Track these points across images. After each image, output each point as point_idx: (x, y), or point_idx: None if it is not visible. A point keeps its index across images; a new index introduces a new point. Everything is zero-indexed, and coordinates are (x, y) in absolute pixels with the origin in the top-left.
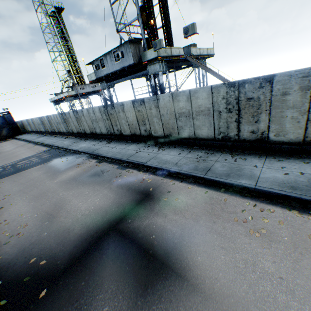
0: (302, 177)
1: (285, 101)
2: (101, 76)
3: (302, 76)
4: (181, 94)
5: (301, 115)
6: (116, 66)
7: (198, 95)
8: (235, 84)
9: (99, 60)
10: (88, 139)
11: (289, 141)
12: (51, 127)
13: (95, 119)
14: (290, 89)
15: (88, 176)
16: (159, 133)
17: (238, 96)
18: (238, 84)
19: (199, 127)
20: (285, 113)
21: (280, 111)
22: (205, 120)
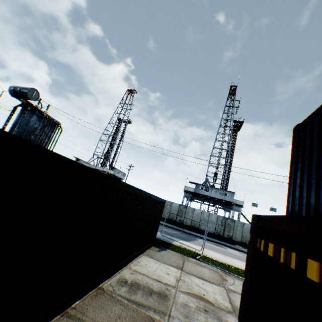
0: None
1: None
2: (200, 193)
3: None
4: None
5: None
6: (218, 196)
7: None
8: None
9: (205, 186)
10: (188, 230)
11: None
12: None
13: (207, 220)
14: None
15: None
16: None
17: None
18: None
19: None
20: None
21: None
22: None
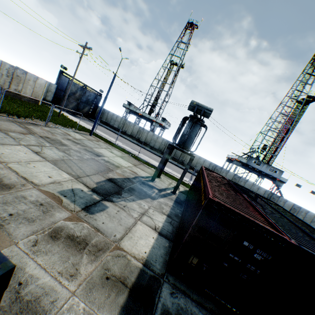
0: None
1: None
2: (251, 165)
3: None
4: None
5: None
6: (267, 171)
7: None
8: None
9: (257, 160)
10: None
11: None
12: (179, 156)
13: (255, 191)
14: None
15: None
16: None
17: None
18: None
19: None
20: None
21: None
22: None
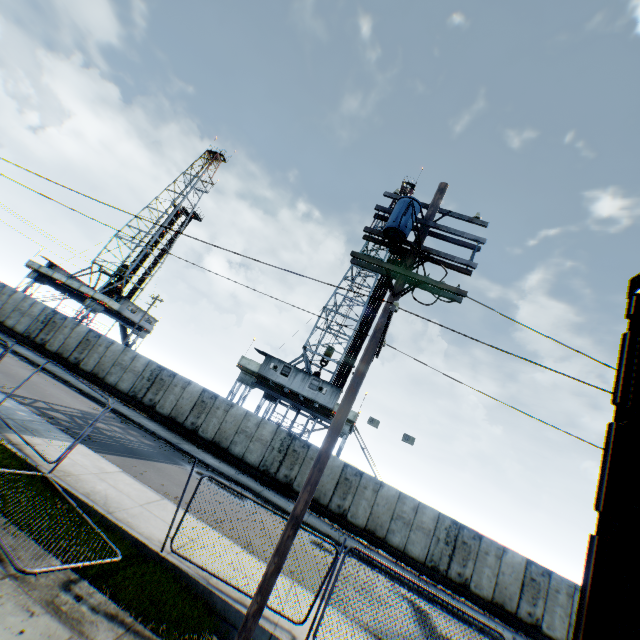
0: (505, 632)
1: (486, 558)
2: (270, 377)
3: (497, 546)
4: (410, 499)
5: (493, 576)
6: (306, 391)
7: (426, 511)
8: (458, 523)
9: (285, 364)
10: (202, 449)
11: (483, 596)
12: (73, 349)
13: (251, 433)
14: (490, 551)
15: (314, 544)
16: (358, 520)
17: (458, 534)
18: (460, 525)
19: (414, 542)
20: (484, 569)
21: (482, 565)
22: (422, 538)
